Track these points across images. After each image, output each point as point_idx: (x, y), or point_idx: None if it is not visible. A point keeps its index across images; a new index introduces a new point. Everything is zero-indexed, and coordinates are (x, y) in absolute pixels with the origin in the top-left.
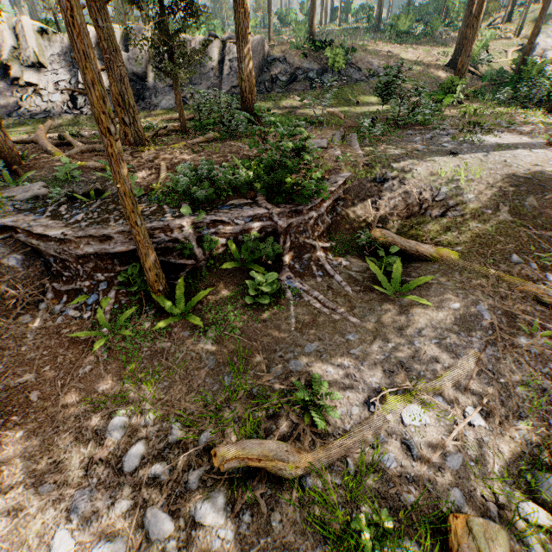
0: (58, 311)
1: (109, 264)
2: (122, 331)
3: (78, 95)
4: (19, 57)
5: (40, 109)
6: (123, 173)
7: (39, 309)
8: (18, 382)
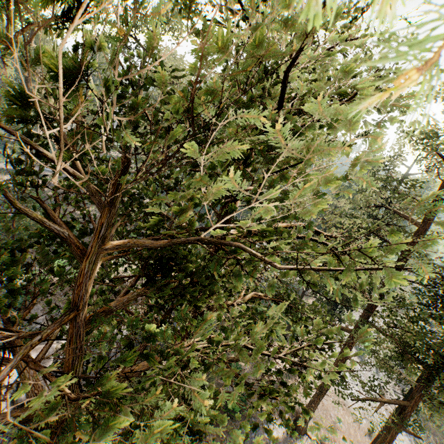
0: None
1: None
2: None
3: None
4: None
5: None
6: None
7: None
8: None
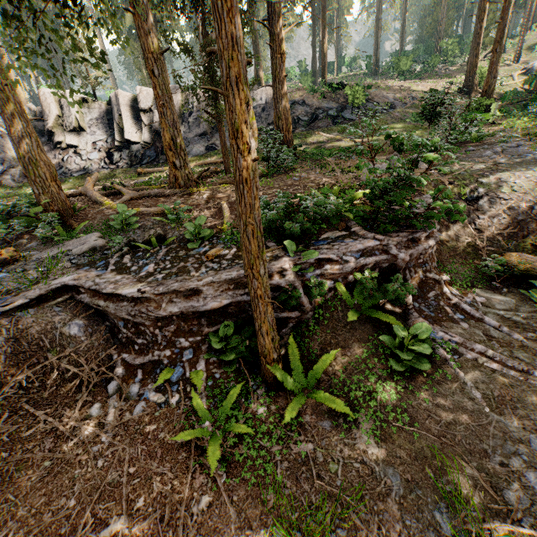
0: (134, 395)
1: (195, 325)
2: (235, 426)
3: (114, 151)
4: (62, 124)
5: (80, 167)
6: (254, 206)
7: (109, 393)
8: (102, 536)
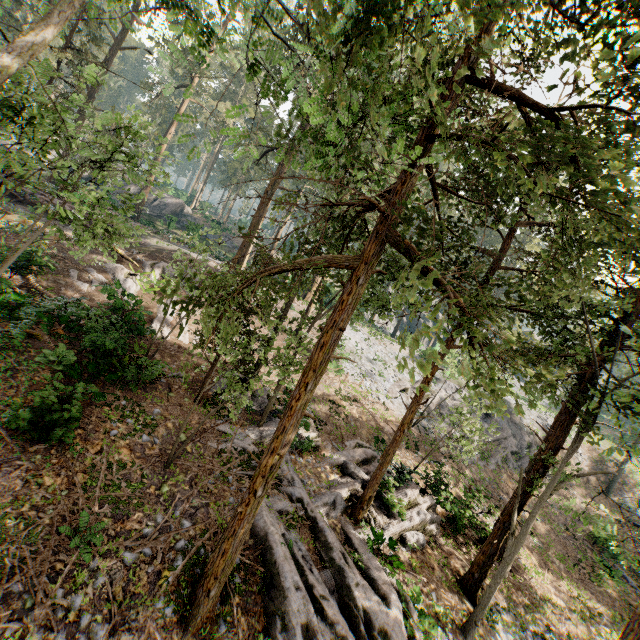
0: None
1: None
2: None
3: None
4: None
5: None
6: None
7: None
8: None
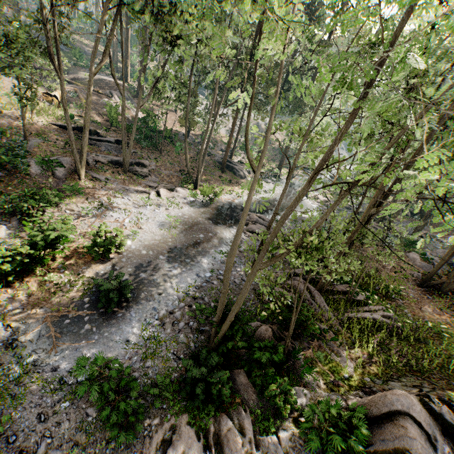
0: None
1: None
2: None
3: None
4: None
5: None
6: None
7: None
8: None
